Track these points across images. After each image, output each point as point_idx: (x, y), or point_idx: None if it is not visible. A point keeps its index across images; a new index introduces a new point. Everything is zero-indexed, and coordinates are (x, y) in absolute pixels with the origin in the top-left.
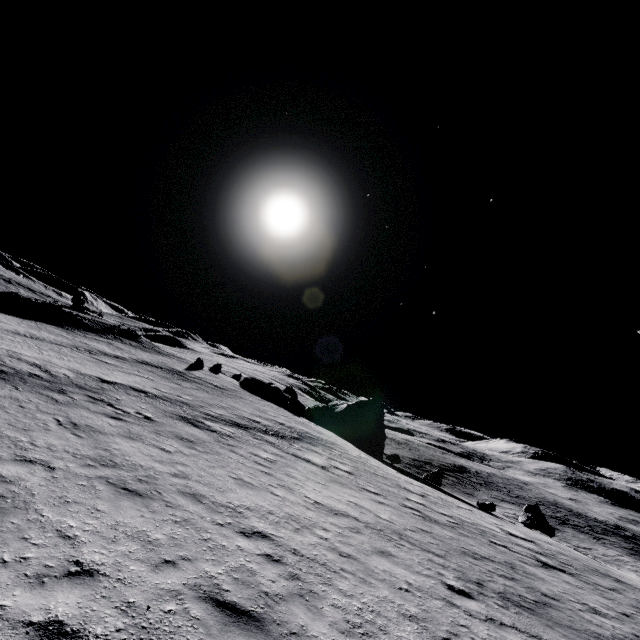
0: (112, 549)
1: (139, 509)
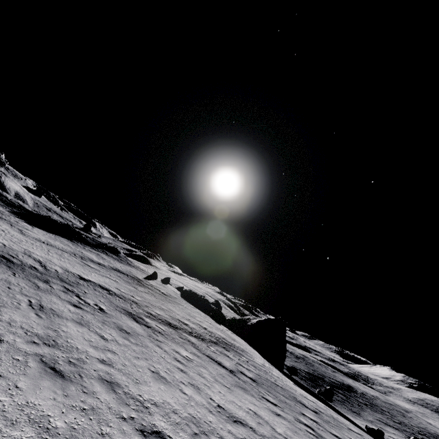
0: (6, 433)
1: (55, 391)
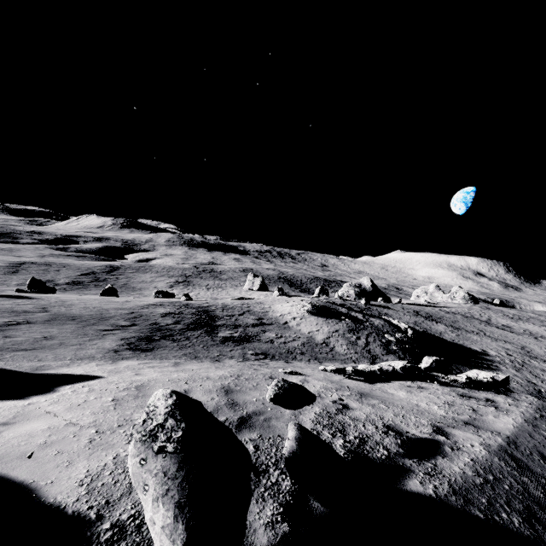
0: None
1: None
